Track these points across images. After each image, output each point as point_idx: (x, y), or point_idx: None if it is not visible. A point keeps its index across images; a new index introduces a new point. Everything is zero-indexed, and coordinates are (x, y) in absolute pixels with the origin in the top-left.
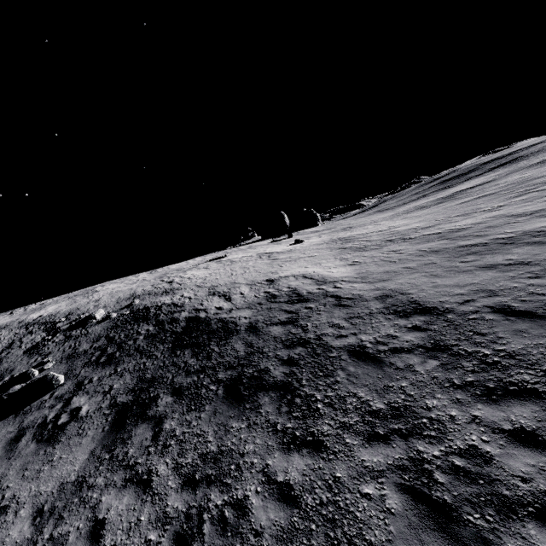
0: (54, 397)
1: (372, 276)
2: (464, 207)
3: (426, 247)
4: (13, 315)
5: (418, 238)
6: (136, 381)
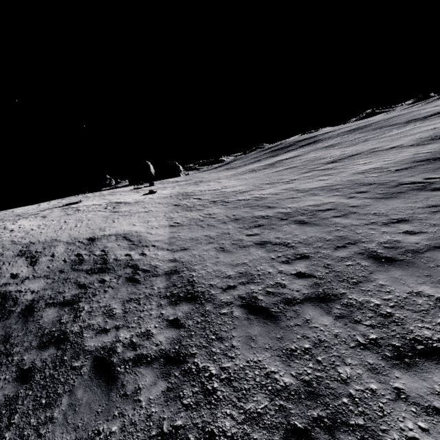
0: None
1: (178, 243)
2: (275, 176)
3: (232, 214)
4: None
5: (232, 202)
6: None
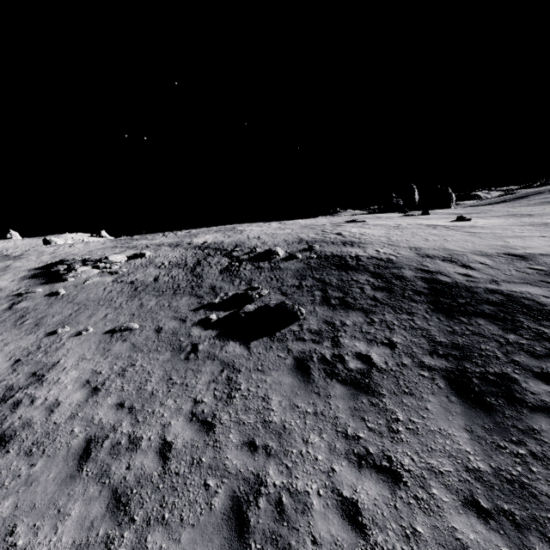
0: (307, 331)
1: None
2: None
3: None
4: (168, 237)
5: None
6: (427, 342)
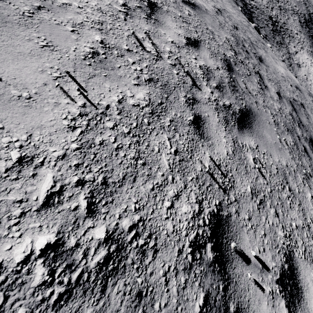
0: None
1: None
2: None
3: None
4: None
5: None
6: None
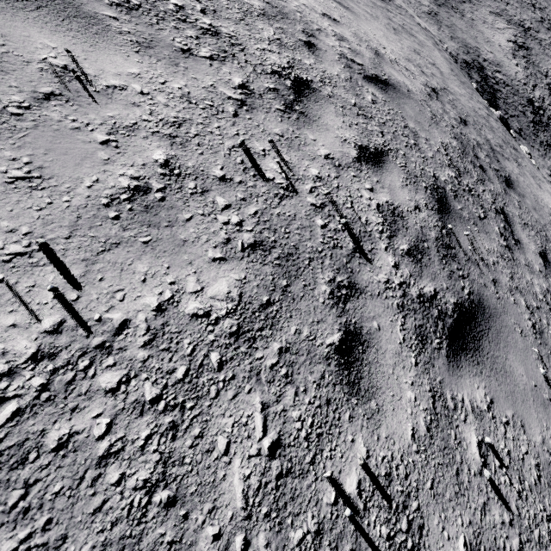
0: None
1: (440, 37)
2: None
3: (417, 6)
4: None
5: None
6: None
